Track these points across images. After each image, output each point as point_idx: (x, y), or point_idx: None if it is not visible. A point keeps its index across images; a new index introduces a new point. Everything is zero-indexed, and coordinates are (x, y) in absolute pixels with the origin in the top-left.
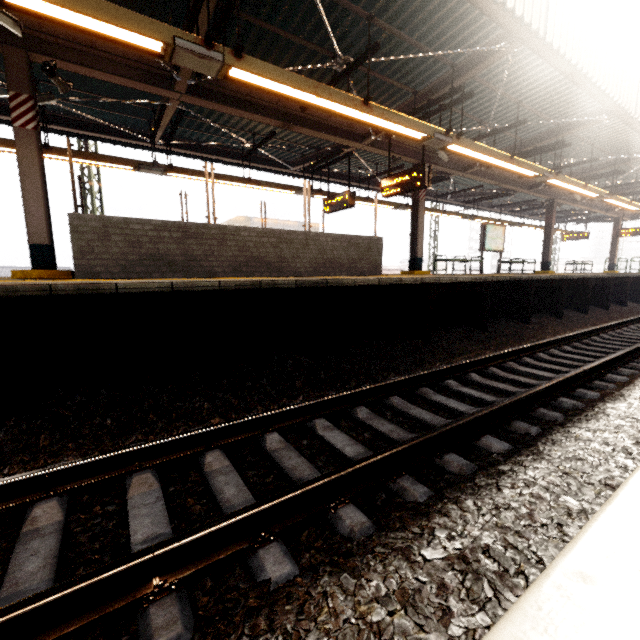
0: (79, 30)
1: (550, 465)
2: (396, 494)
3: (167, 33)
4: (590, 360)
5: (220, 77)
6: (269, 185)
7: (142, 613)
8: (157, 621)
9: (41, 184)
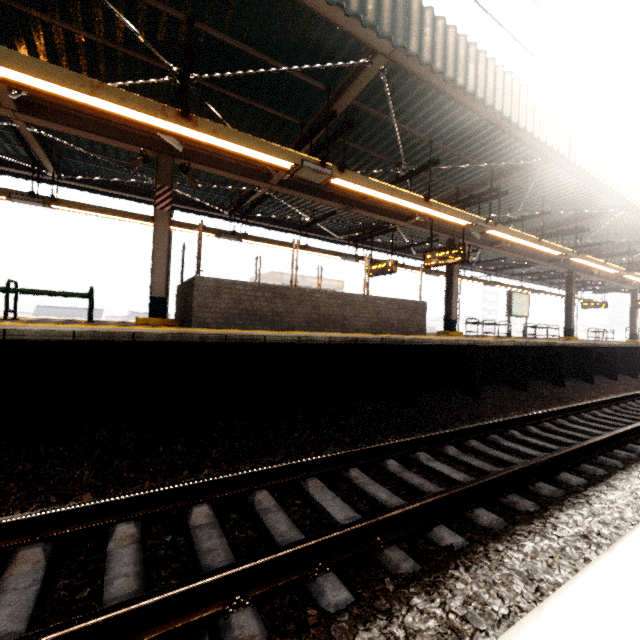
0: (240, 156)
1: (624, 492)
2: (509, 506)
3: (298, 158)
4: (631, 422)
5: (324, 183)
6: (321, 251)
7: (380, 554)
8: (395, 557)
9: (167, 251)
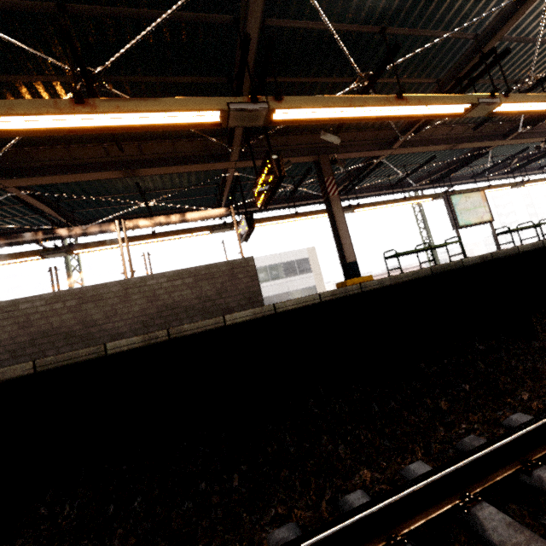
0: None
1: None
2: None
3: None
4: None
5: None
6: (176, 233)
7: None
8: None
9: None
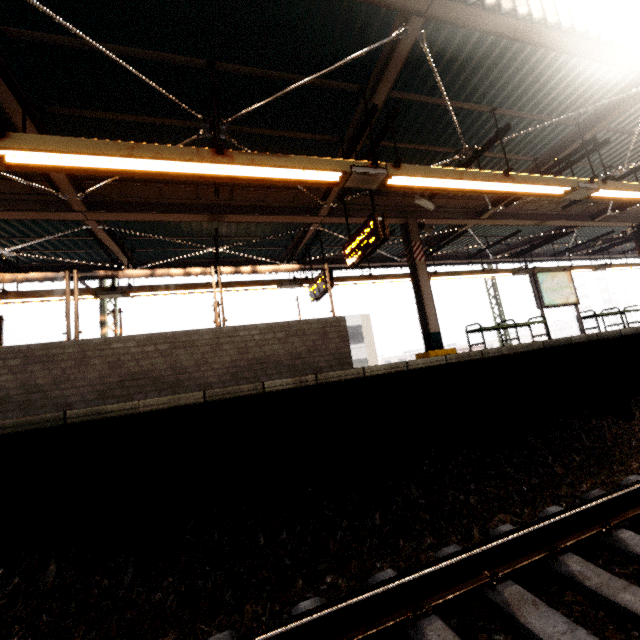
0: None
1: None
2: None
3: None
4: None
5: (1, 167)
6: (243, 284)
7: None
8: None
9: None
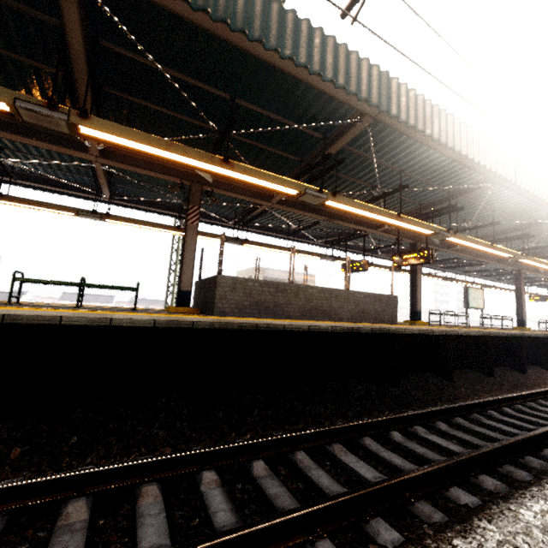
0: (259, 187)
1: None
2: (506, 475)
3: (303, 187)
4: None
5: (320, 204)
6: (305, 253)
7: (412, 507)
8: (426, 509)
9: (194, 255)
